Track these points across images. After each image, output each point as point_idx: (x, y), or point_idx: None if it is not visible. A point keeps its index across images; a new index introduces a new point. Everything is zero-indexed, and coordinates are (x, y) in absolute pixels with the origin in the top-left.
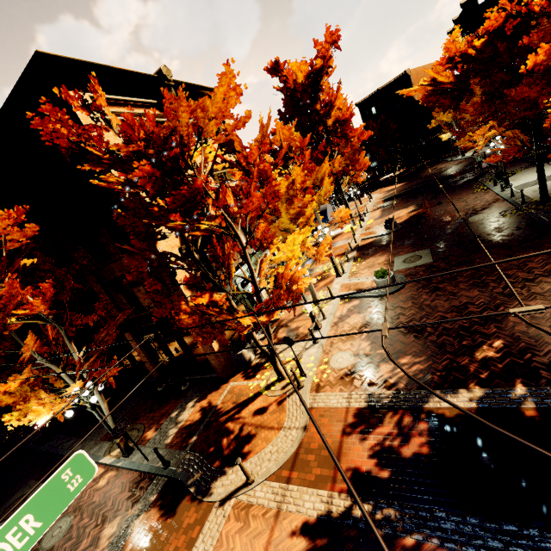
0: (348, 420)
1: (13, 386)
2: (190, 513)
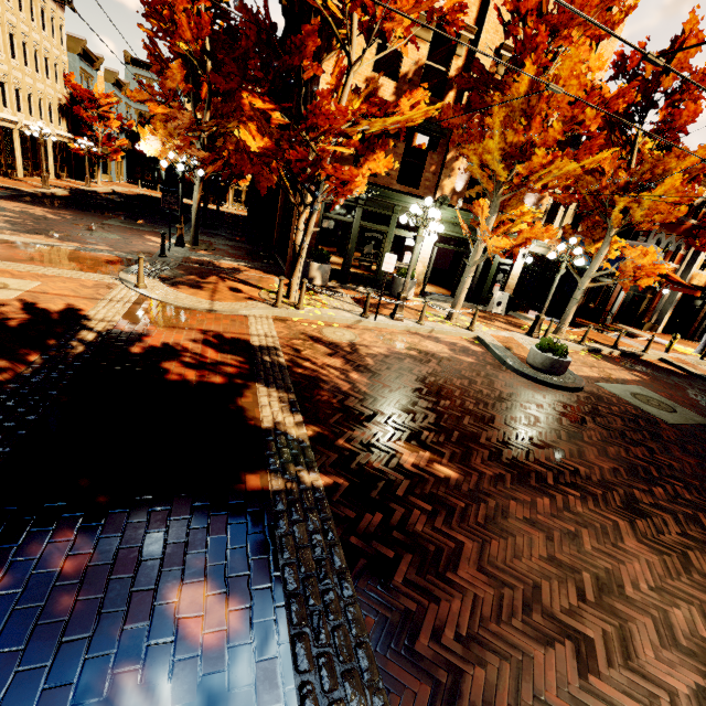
0: (226, 333)
1: (158, 111)
2: (109, 269)
